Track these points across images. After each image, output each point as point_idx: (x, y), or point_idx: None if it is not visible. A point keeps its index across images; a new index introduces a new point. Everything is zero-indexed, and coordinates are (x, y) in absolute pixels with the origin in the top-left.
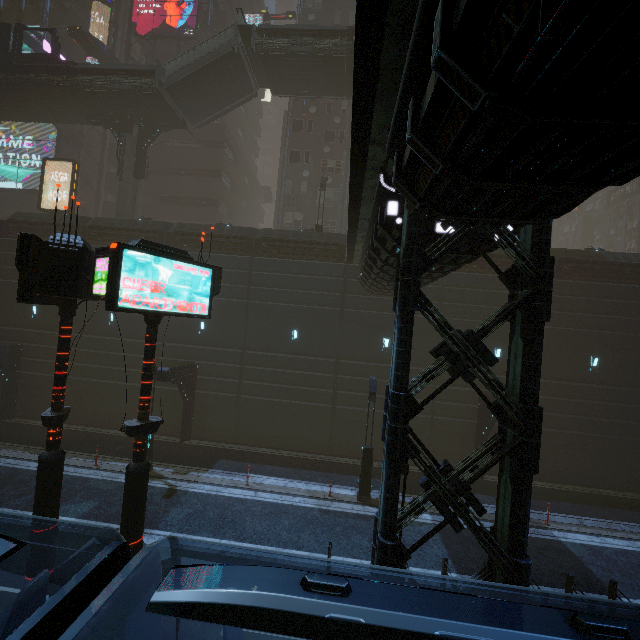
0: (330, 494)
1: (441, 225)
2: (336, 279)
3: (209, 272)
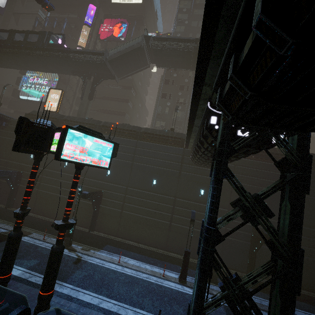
0: (163, 275)
1: (241, 131)
2: (178, 156)
3: (112, 145)
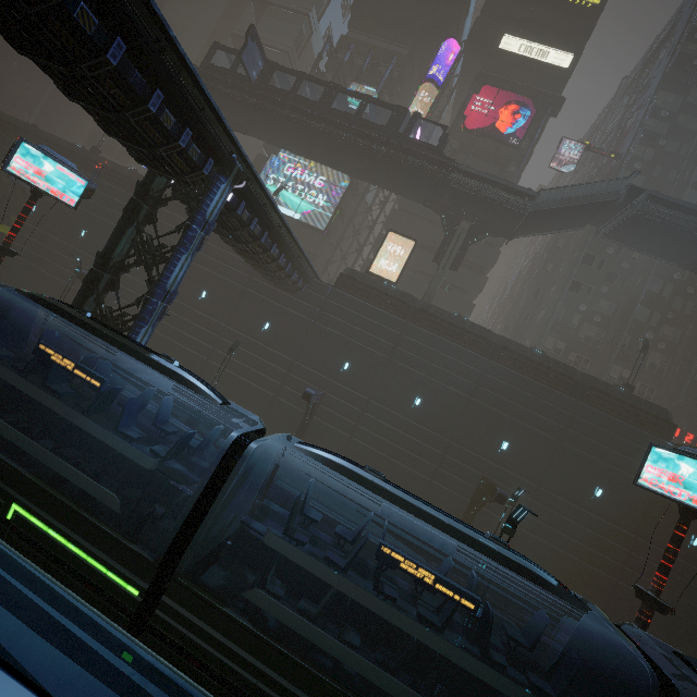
0: None
1: None
2: None
3: None
